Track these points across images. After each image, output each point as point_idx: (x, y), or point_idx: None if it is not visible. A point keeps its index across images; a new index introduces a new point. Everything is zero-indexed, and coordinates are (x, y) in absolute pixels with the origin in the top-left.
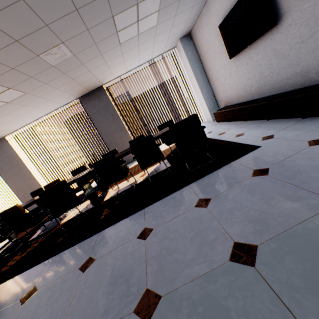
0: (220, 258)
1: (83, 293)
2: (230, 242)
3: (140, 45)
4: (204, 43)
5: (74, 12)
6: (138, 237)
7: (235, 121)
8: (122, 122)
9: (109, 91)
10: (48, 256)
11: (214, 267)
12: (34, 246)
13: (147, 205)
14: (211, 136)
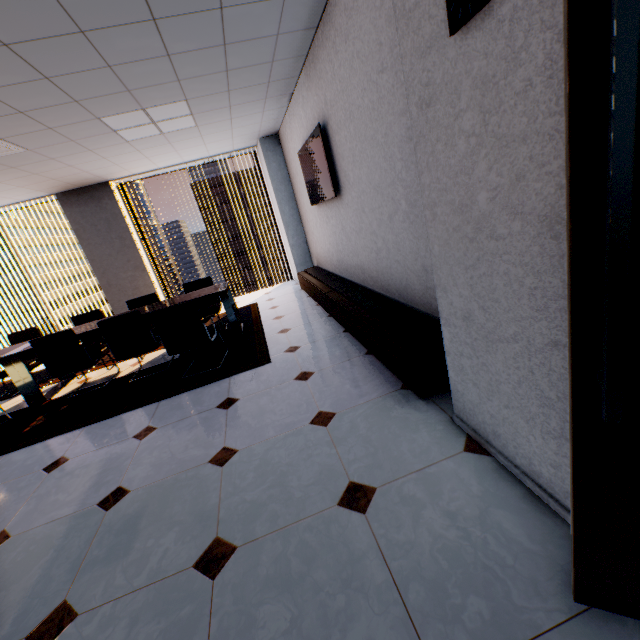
0: (92, 501)
1: None
2: (116, 486)
3: (175, 143)
4: (292, 161)
5: (16, 114)
6: (45, 468)
7: (312, 299)
8: (140, 255)
9: (124, 192)
10: None
11: (80, 510)
12: None
13: (93, 422)
14: (265, 317)
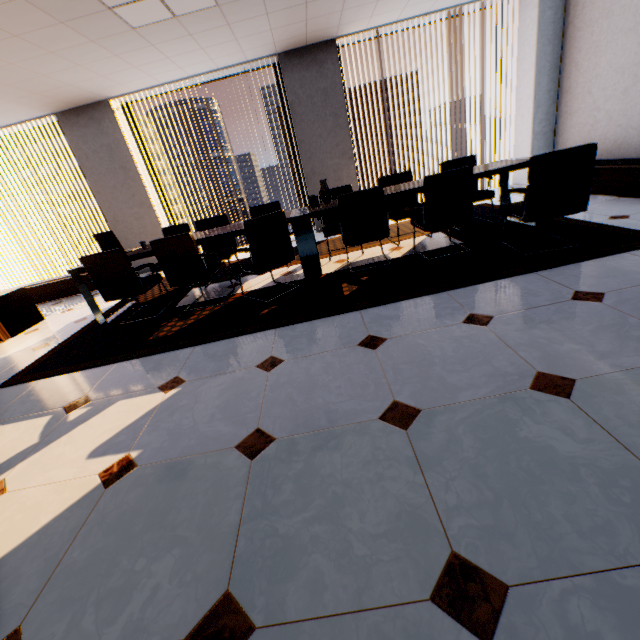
0: None
1: (400, 369)
2: None
3: None
4: None
5: None
6: (465, 322)
7: (591, 195)
8: (350, 138)
9: (339, 59)
10: (261, 328)
11: None
12: (204, 315)
13: (452, 288)
14: None
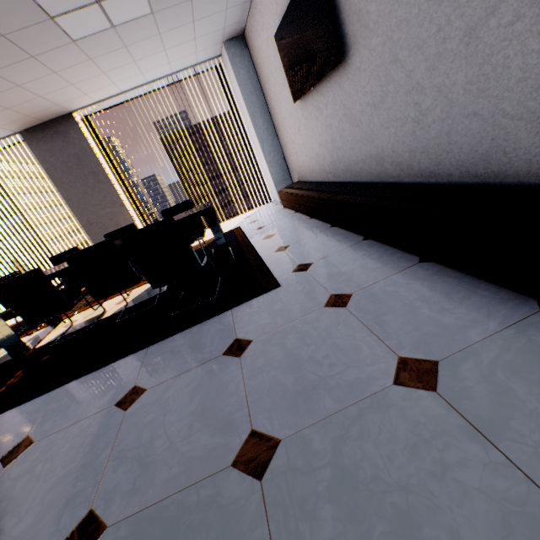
0: None
1: None
2: (85, 510)
3: (131, 47)
4: (263, 60)
5: None
6: (2, 457)
7: (300, 214)
8: (115, 190)
9: (90, 125)
10: None
11: None
12: None
13: (70, 380)
14: (254, 238)
